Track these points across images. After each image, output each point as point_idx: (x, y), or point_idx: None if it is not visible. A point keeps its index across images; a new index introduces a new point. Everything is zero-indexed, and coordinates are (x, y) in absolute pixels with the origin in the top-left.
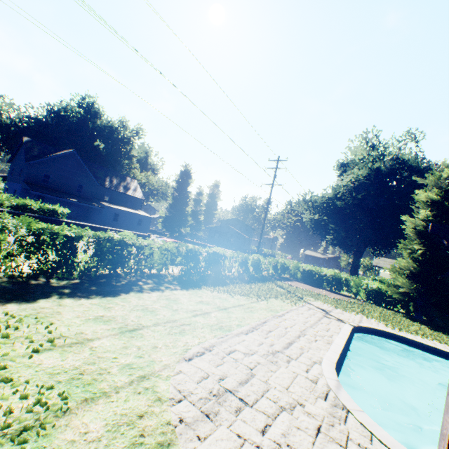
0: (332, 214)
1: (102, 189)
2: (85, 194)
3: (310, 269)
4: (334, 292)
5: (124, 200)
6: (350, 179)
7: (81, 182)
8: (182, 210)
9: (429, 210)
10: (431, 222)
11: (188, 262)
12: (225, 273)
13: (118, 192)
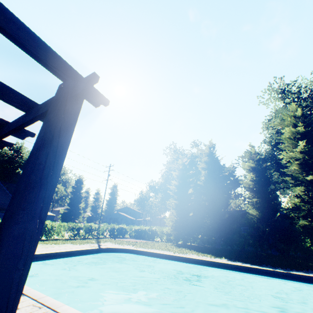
0: (164, 192)
1: None
2: (1, 206)
3: (138, 228)
4: (150, 240)
5: None
6: (166, 170)
7: None
8: (76, 206)
9: (178, 181)
10: (177, 186)
11: None
12: (53, 236)
13: None
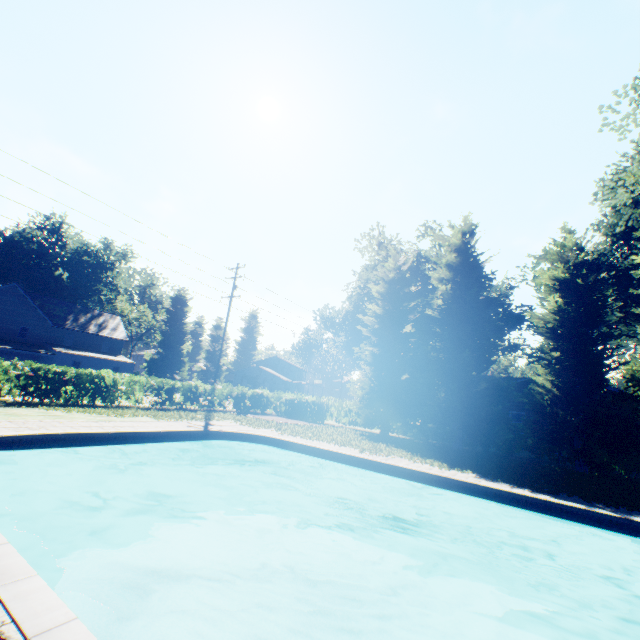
0: (351, 330)
1: (59, 331)
2: (32, 339)
3: (292, 398)
4: (315, 422)
5: (96, 343)
6: (359, 285)
7: (25, 323)
8: (175, 348)
9: (382, 306)
10: (379, 318)
11: (35, 383)
12: (118, 401)
13: (86, 333)
